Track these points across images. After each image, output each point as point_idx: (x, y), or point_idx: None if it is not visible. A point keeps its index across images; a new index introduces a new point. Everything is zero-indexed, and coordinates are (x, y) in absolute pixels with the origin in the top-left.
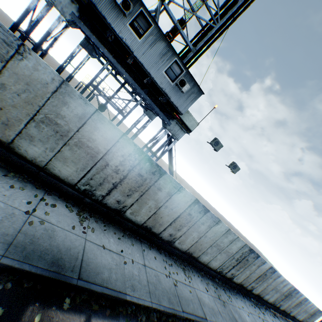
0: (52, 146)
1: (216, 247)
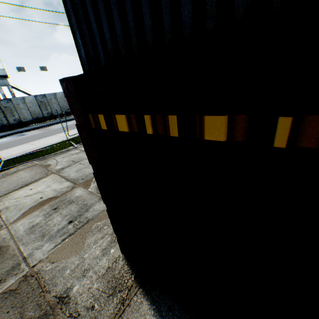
0: None
1: None
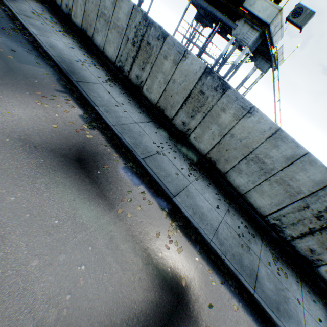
0: (104, 34)
1: (255, 164)
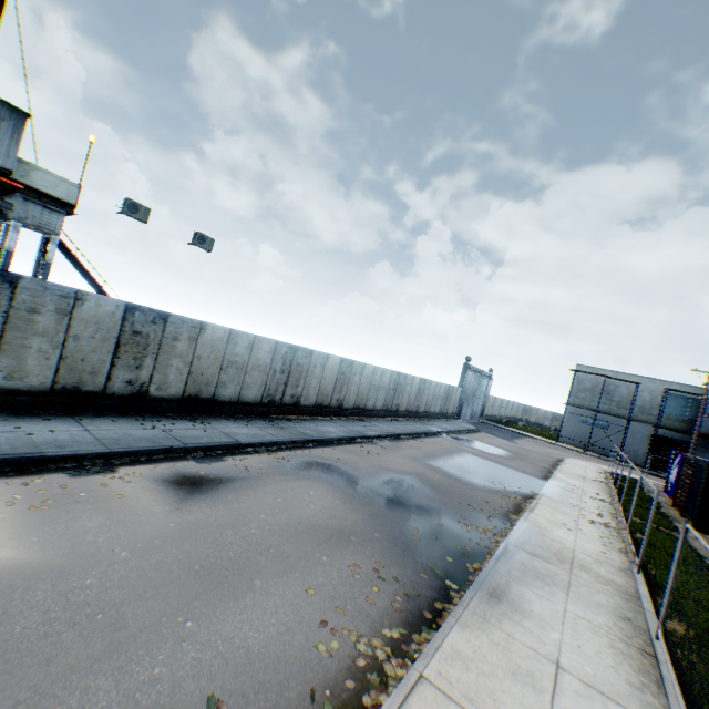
0: None
1: (232, 368)
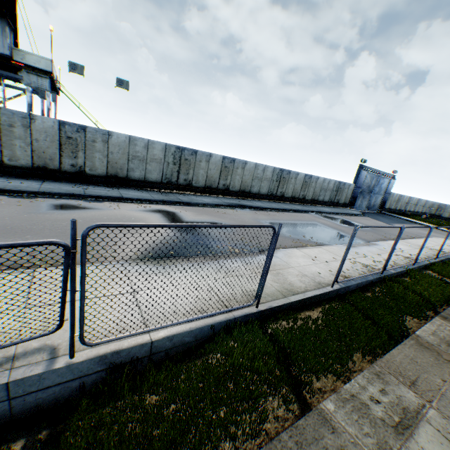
0: None
1: (136, 160)
